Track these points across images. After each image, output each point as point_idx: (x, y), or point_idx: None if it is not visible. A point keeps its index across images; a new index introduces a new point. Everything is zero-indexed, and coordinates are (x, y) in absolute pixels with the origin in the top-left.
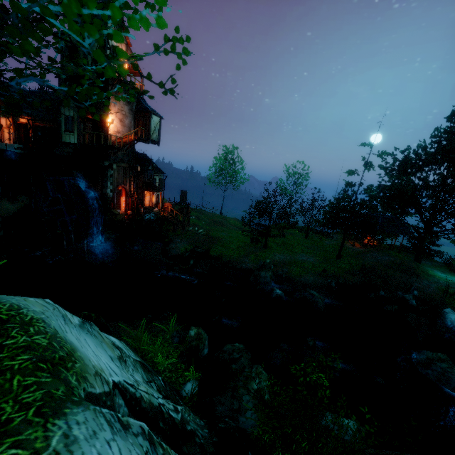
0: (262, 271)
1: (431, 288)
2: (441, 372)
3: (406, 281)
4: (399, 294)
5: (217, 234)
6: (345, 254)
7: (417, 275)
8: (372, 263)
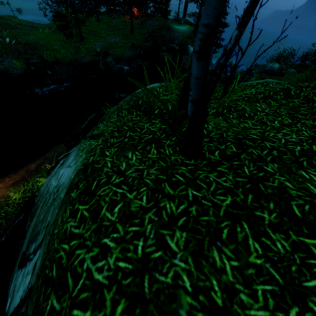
0: (107, 58)
1: (180, 36)
2: None
3: (170, 36)
4: (170, 46)
5: (28, 40)
6: (134, 28)
7: (172, 31)
8: (152, 29)
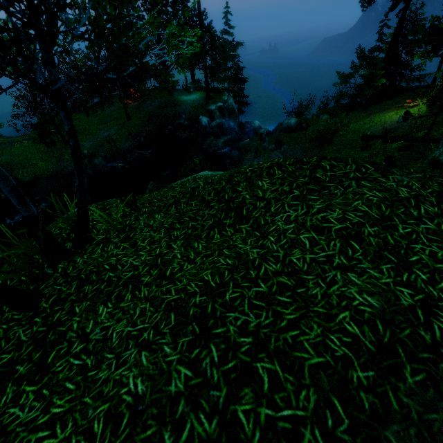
0: (95, 160)
1: (188, 109)
2: (215, 146)
3: (175, 112)
4: (178, 123)
5: (0, 161)
6: (131, 114)
7: (178, 104)
8: (152, 110)
